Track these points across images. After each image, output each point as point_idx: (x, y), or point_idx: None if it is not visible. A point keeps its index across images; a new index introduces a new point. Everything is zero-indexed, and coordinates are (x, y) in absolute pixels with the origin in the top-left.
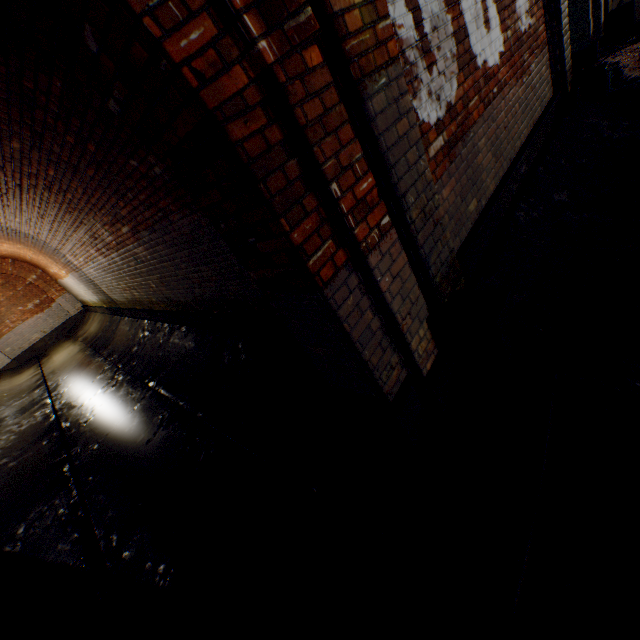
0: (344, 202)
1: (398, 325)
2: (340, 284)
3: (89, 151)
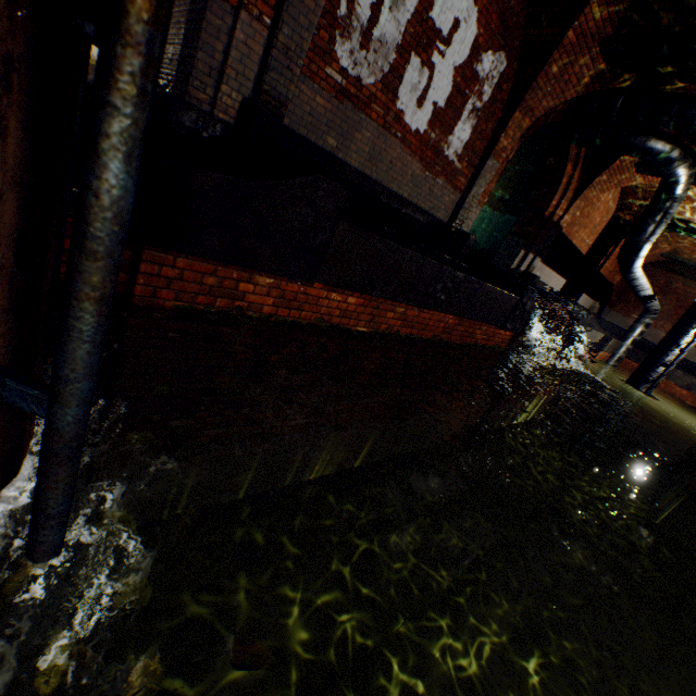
0: None
1: (227, 66)
2: (222, 8)
3: None
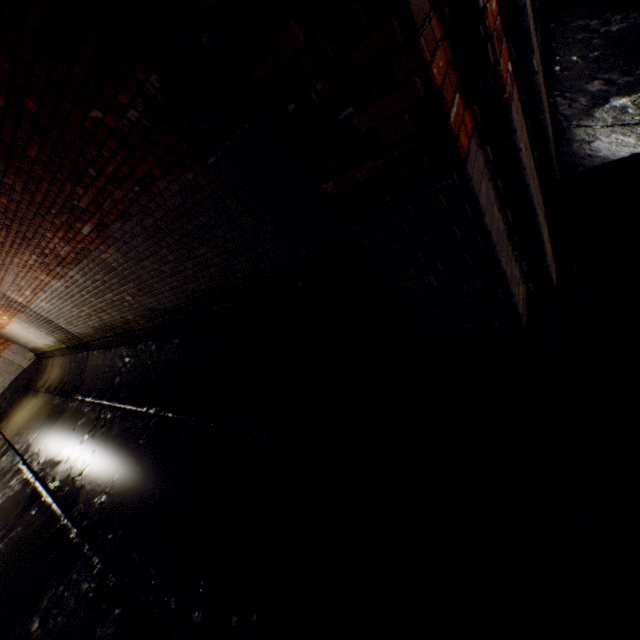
0: (488, 16)
1: (534, 217)
2: (473, 161)
3: (28, 114)
